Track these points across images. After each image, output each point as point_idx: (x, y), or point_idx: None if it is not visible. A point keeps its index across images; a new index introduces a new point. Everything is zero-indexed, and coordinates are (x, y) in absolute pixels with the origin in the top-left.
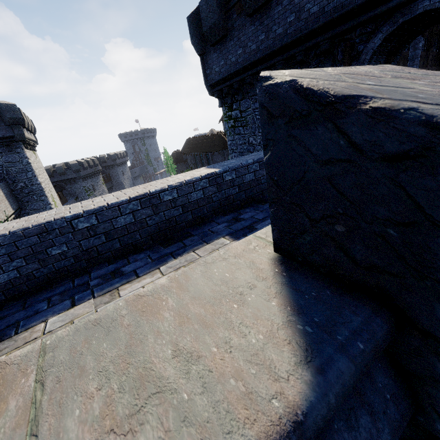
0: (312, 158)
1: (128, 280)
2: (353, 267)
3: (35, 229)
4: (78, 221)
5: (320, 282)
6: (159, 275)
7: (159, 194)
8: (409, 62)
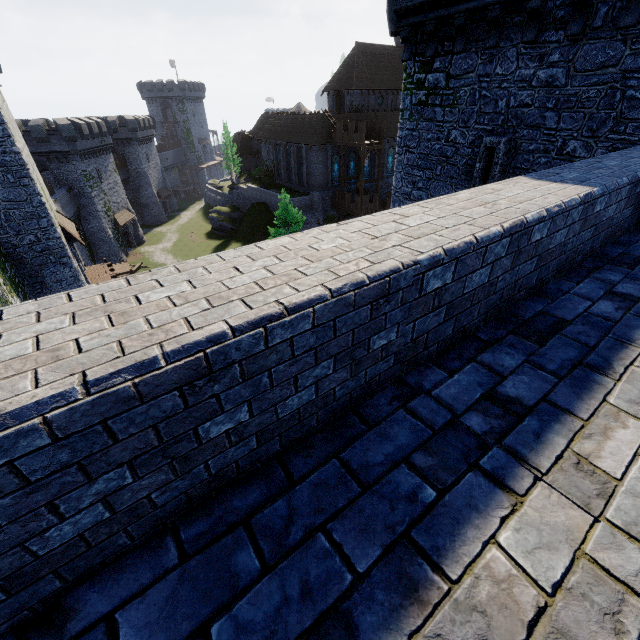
0: None
1: (559, 425)
2: None
3: (373, 289)
4: (432, 274)
5: None
6: (629, 420)
7: (532, 228)
8: None
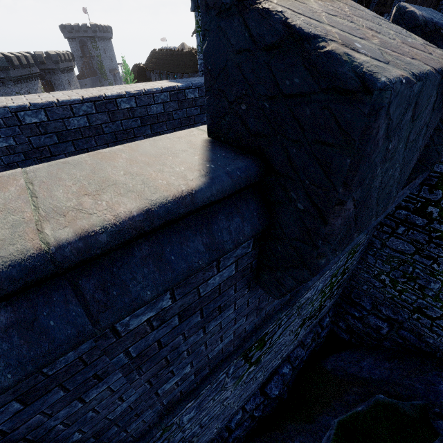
0: (231, 48)
1: None
2: (249, 136)
3: None
4: (25, 114)
5: (231, 150)
6: None
7: (115, 100)
8: (395, 0)
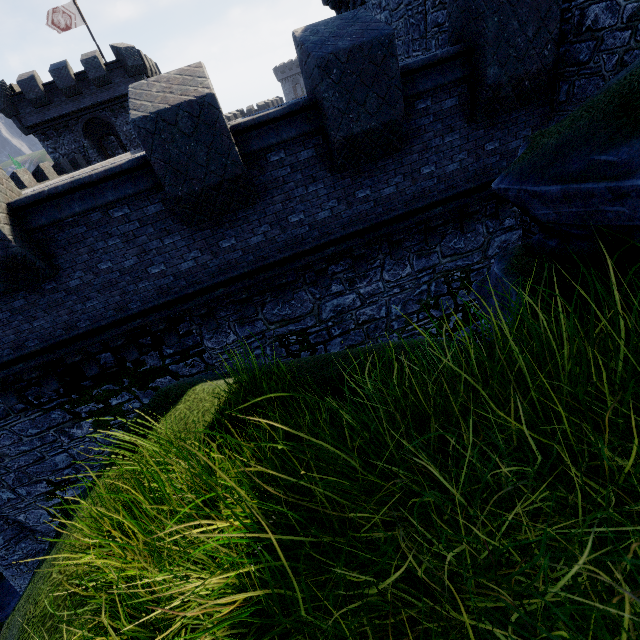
0: None
1: None
2: None
3: None
4: None
5: None
6: None
7: None
8: None
